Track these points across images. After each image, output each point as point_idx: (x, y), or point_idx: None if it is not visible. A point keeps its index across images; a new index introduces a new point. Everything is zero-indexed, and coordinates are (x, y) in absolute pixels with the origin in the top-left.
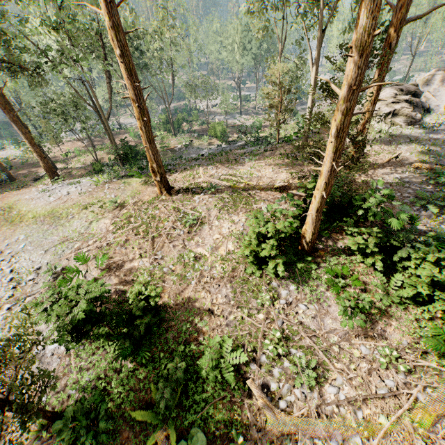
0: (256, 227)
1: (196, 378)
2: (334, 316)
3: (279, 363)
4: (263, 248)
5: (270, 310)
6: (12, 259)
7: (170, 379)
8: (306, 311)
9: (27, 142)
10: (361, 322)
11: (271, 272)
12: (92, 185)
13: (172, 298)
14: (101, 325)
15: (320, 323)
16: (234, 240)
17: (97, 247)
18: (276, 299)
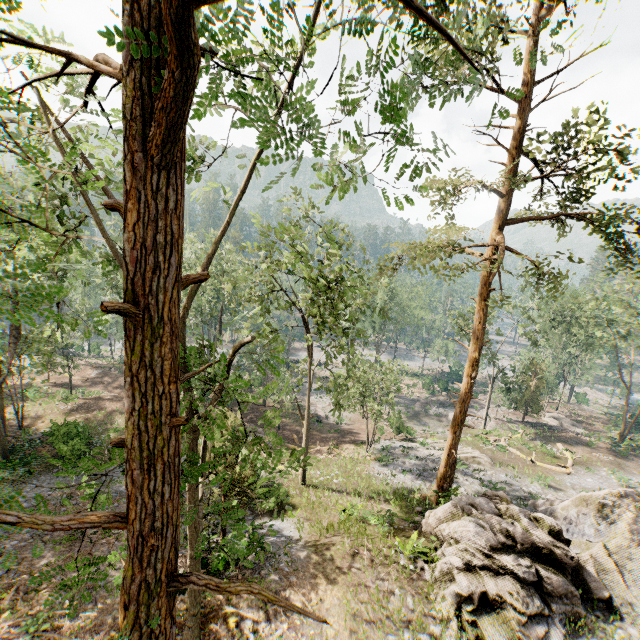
0: None
1: None
2: None
3: None
4: None
5: None
6: None
7: None
8: None
9: None
10: None
11: None
12: None
13: None
14: None
15: None
16: None
17: None
18: None
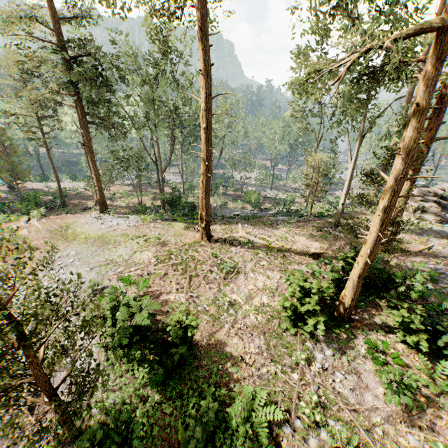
0: (297, 282)
1: (224, 428)
2: (374, 393)
3: (316, 432)
4: (301, 305)
5: (305, 371)
6: (60, 269)
7: (200, 420)
8: (343, 381)
9: (94, 178)
10: (410, 401)
11: (307, 331)
12: (139, 222)
13: (204, 337)
14: (134, 348)
15: (360, 397)
16: (269, 294)
17: (138, 274)
18: (311, 361)
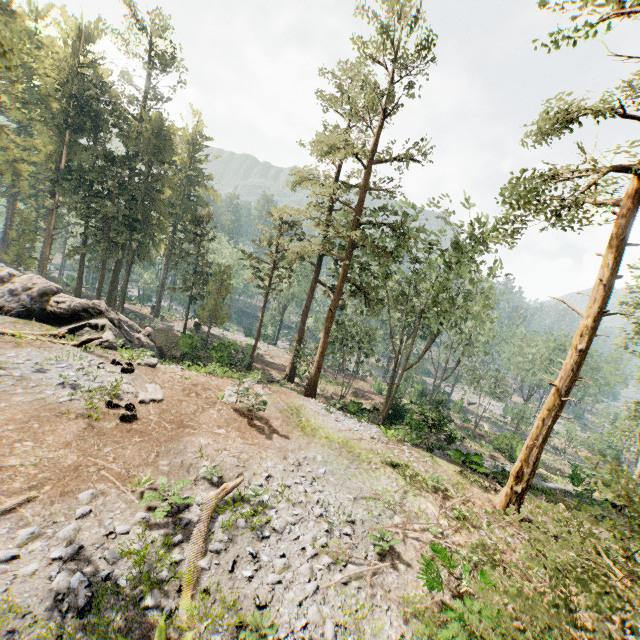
0: None
1: None
2: None
3: None
4: None
5: None
6: (313, 481)
7: None
8: None
9: (318, 351)
10: None
11: None
12: (381, 435)
13: None
14: None
15: None
16: None
17: (431, 542)
18: None
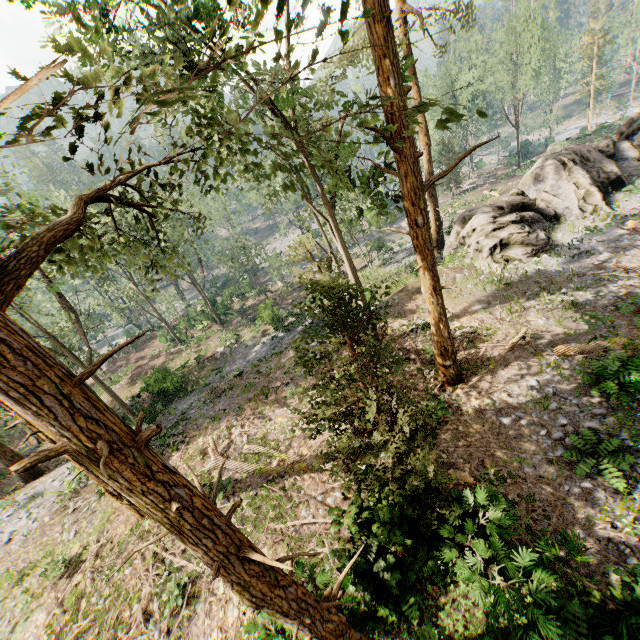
0: None
1: None
2: None
3: None
4: None
5: None
6: None
7: None
8: None
9: None
10: None
11: None
12: (55, 504)
13: None
14: None
15: None
16: None
17: None
18: None
